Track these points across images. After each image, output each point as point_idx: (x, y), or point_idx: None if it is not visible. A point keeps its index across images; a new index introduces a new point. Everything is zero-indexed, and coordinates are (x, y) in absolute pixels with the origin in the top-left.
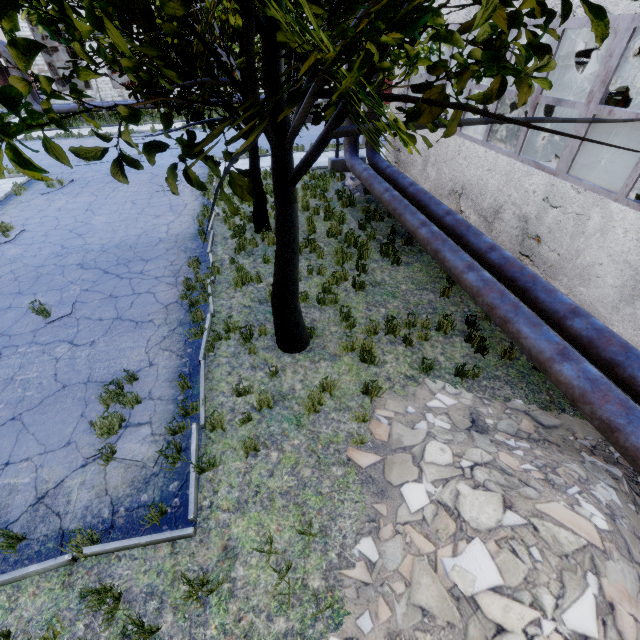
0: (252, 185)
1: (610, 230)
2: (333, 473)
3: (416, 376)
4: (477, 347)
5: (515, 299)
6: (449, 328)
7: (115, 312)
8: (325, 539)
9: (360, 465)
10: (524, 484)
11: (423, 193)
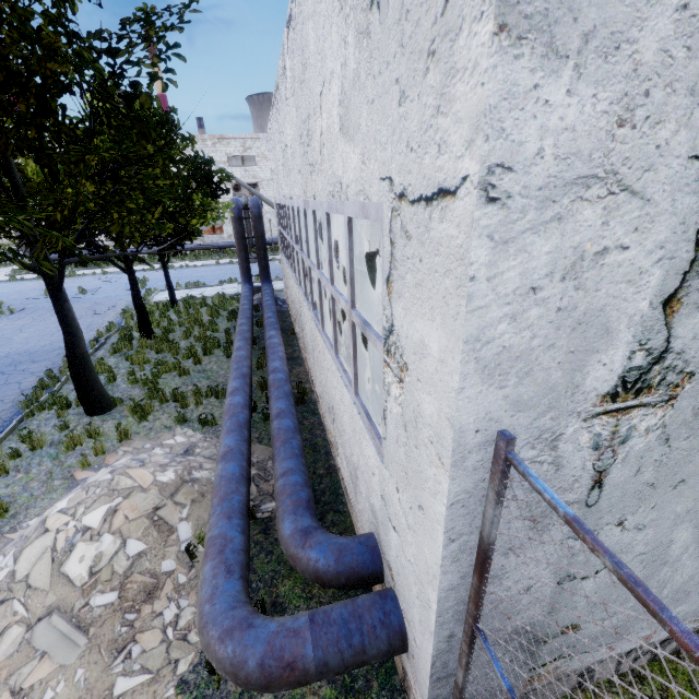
0: (134, 304)
1: (306, 318)
2: (53, 484)
3: (173, 426)
4: None
5: (242, 365)
6: (220, 394)
7: None
8: (11, 519)
9: (77, 478)
10: (142, 464)
11: (267, 306)
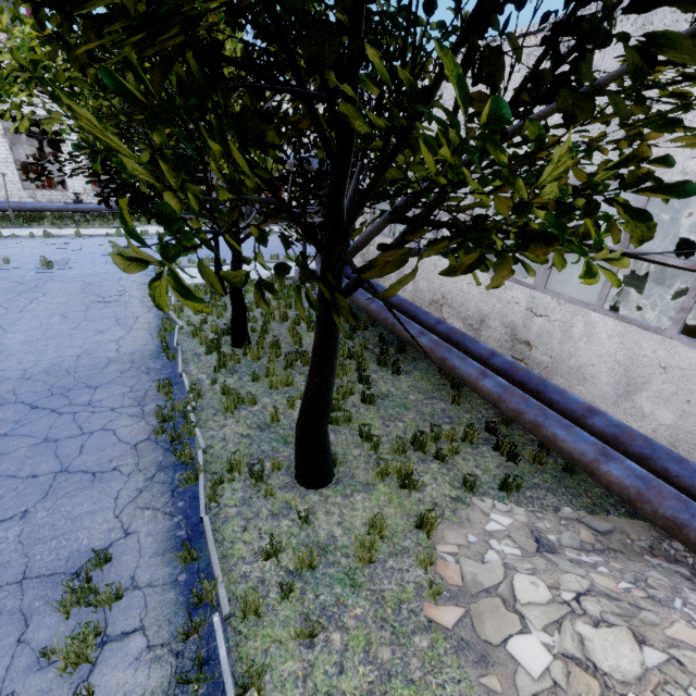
0: (233, 296)
1: (595, 335)
2: (418, 646)
3: (462, 496)
4: (509, 455)
5: (538, 402)
6: (476, 437)
7: (57, 462)
8: None
9: (445, 626)
10: (637, 608)
11: (408, 303)
